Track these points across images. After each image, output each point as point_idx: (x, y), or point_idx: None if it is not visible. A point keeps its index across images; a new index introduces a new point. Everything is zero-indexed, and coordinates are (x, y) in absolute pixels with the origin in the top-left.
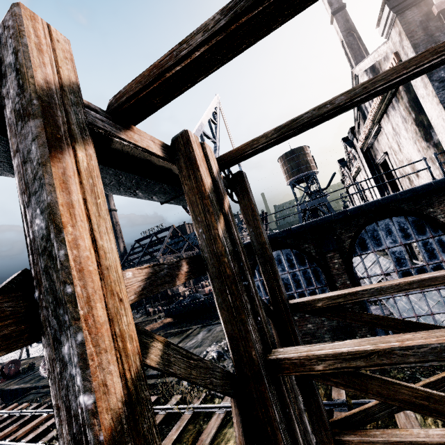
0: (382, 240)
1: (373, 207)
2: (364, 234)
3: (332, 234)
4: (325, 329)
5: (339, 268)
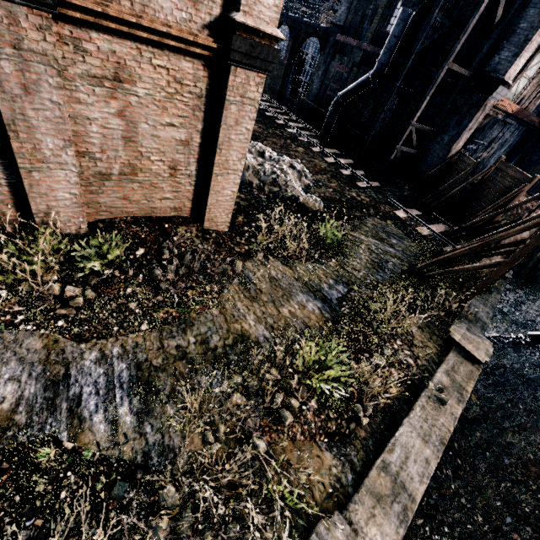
0: (310, 48)
1: (308, 24)
2: (308, 41)
3: (298, 31)
4: (278, 77)
5: (289, 48)
